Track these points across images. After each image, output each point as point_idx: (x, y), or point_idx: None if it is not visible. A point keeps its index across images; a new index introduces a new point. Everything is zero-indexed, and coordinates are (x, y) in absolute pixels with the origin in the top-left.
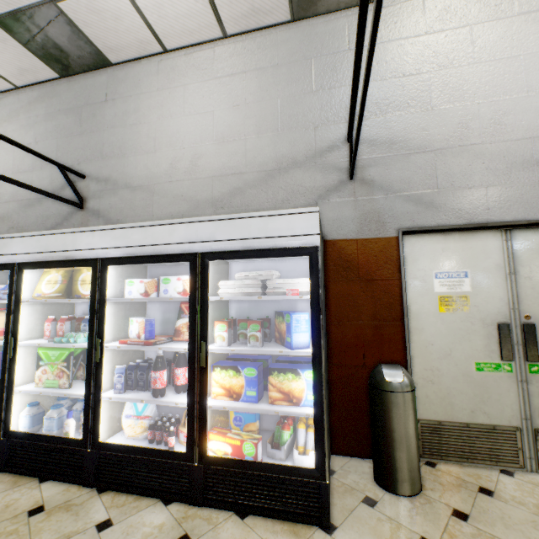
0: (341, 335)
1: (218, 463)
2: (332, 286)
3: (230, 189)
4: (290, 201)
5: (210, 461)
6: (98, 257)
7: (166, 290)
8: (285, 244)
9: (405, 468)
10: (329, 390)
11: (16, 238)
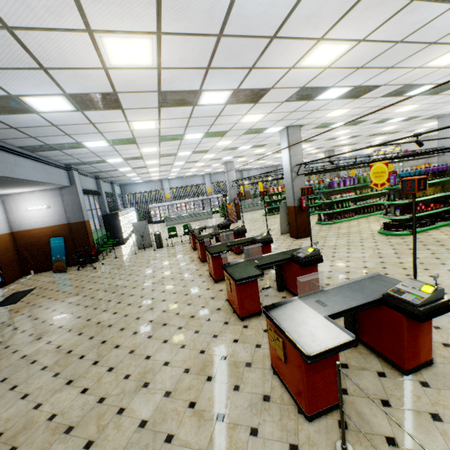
0: None
1: None
2: None
3: None
4: None
5: None
6: None
7: None
8: None
9: None
10: None
11: None
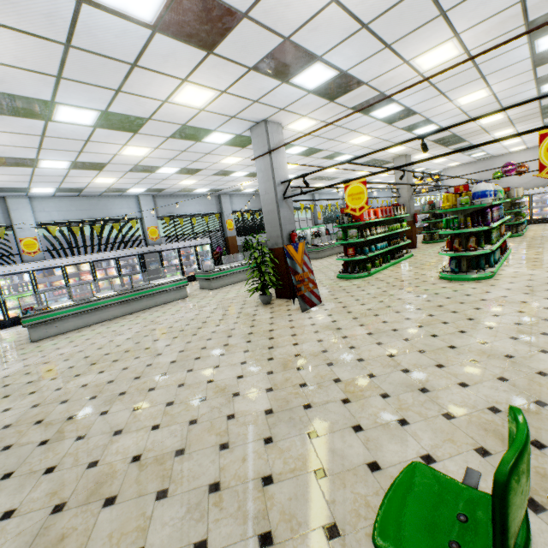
0: None
1: (534, 219)
2: None
3: (529, 180)
4: (544, 181)
5: (533, 219)
6: None
7: (522, 200)
8: (546, 191)
9: None
10: None
11: None
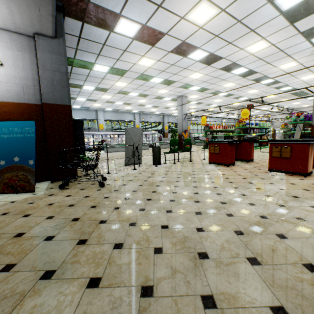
0: None
1: None
2: None
3: None
4: None
5: None
6: None
7: None
8: None
9: None
10: None
11: None
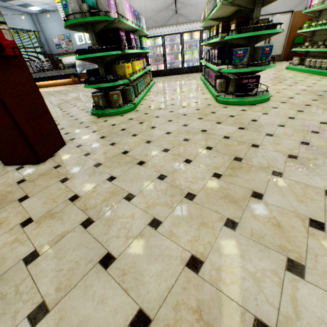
0: None
1: None
2: None
3: None
4: None
5: None
6: (201, 29)
7: None
8: None
9: None
10: None
11: (181, 26)
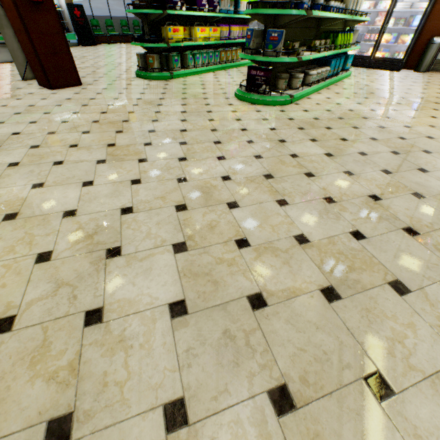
0: (427, 28)
1: (377, 58)
2: (435, 6)
3: None
4: None
5: (375, 58)
6: None
7: (379, 7)
8: None
9: (423, 66)
10: (412, 48)
11: None
